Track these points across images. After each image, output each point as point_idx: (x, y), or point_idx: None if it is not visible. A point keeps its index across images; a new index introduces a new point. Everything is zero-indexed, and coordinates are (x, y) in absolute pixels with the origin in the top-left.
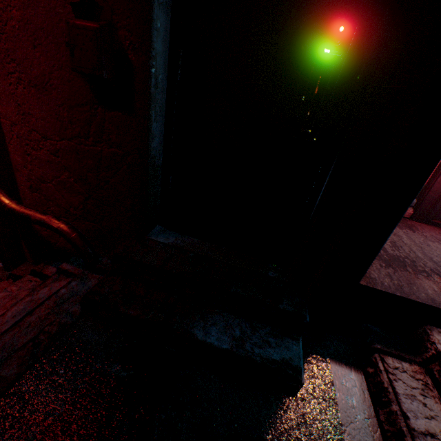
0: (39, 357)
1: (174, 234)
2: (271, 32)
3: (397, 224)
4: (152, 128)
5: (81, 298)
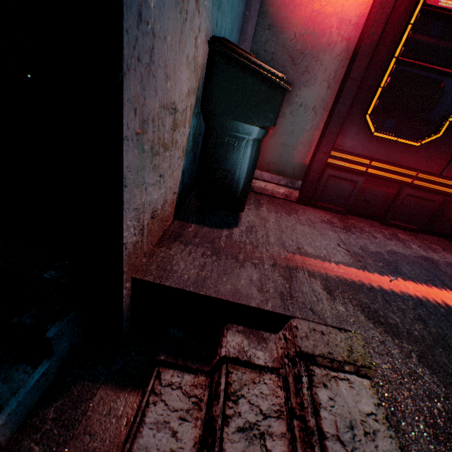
0: None
1: None
2: None
3: (277, 208)
4: None
5: None
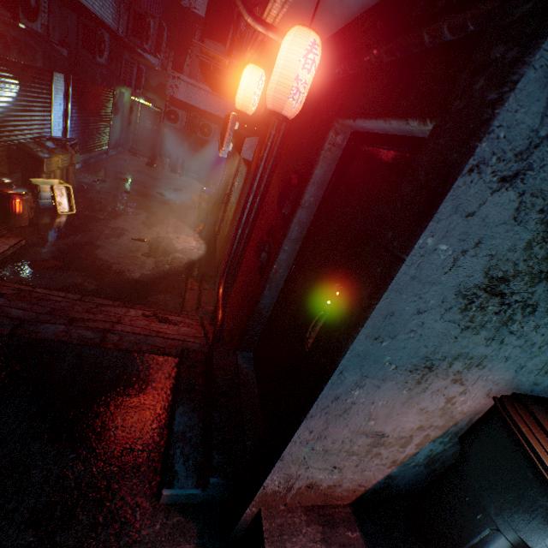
0: (153, 353)
1: (251, 365)
2: (320, 275)
3: None
4: (264, 293)
5: (183, 348)
